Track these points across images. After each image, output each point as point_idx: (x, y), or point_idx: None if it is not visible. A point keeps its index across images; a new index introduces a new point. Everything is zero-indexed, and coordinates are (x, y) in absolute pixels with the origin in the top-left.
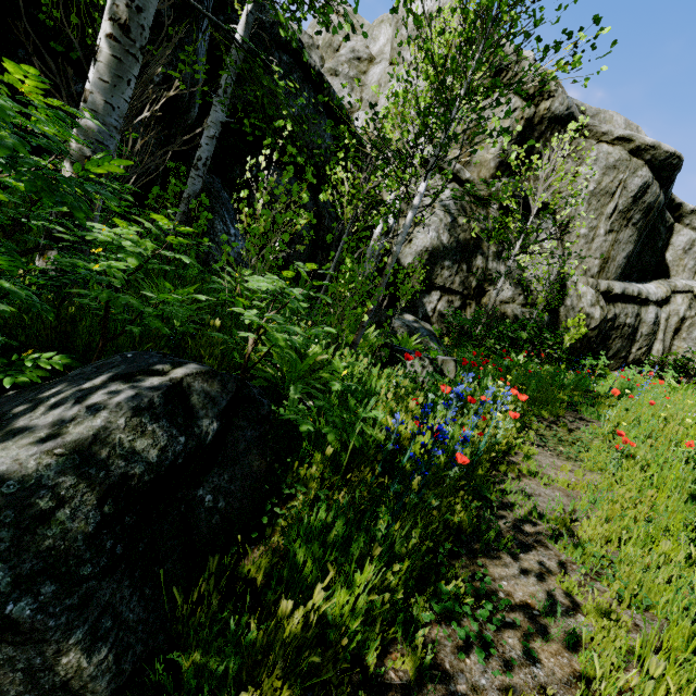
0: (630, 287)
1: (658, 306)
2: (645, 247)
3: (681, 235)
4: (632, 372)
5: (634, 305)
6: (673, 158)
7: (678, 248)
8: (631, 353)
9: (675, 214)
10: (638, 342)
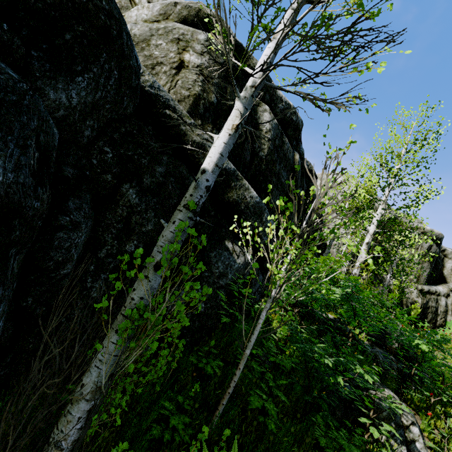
0: (431, 288)
1: (445, 297)
2: (433, 268)
3: (448, 263)
4: (441, 331)
5: (434, 296)
6: (440, 235)
7: (448, 269)
8: (437, 321)
9: (444, 253)
10: (440, 315)
